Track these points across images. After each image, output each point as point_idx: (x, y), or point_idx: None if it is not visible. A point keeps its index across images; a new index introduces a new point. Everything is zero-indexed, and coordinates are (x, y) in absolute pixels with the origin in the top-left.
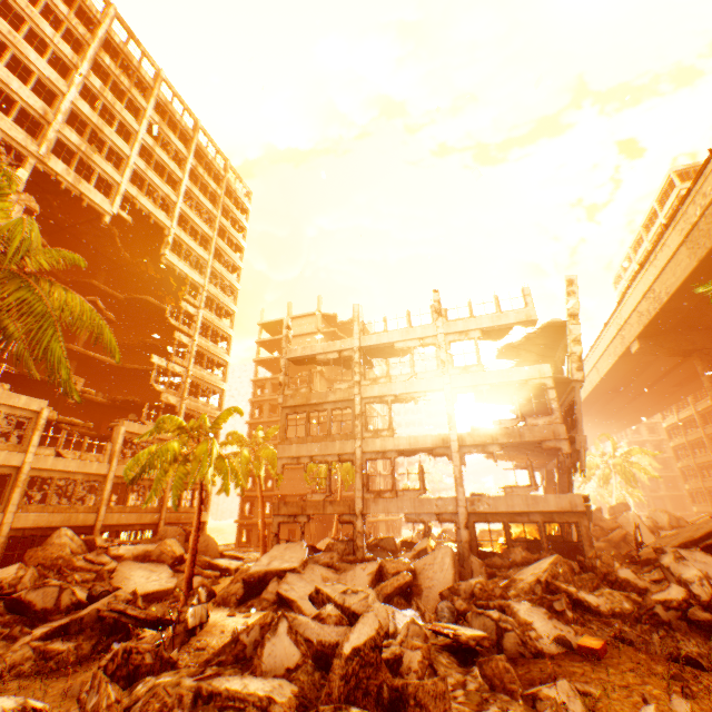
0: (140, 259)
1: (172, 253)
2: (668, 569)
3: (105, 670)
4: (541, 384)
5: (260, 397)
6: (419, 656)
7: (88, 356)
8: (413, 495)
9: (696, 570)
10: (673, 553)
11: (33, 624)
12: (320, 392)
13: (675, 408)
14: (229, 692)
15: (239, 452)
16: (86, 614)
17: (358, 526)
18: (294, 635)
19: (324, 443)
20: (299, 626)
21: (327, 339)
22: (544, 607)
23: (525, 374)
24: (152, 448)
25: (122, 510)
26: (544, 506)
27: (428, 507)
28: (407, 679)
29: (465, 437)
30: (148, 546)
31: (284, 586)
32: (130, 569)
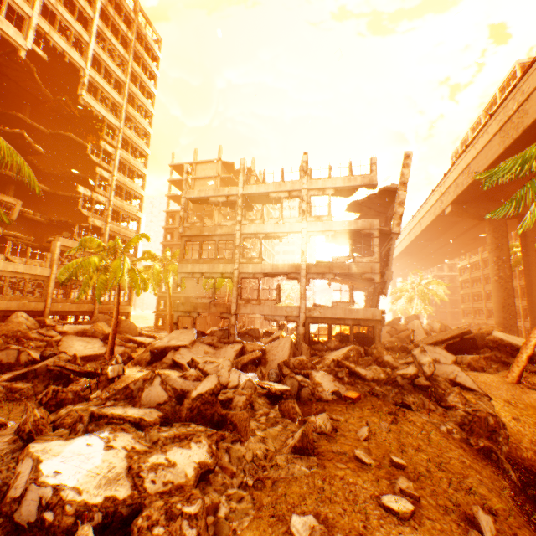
0: (60, 97)
1: (89, 94)
2: (415, 356)
3: (41, 401)
4: (370, 234)
5: (172, 225)
6: (244, 399)
7: (23, 182)
8: (271, 304)
9: (430, 358)
10: (420, 348)
11: (2, 372)
12: (211, 227)
13: (469, 255)
14: (114, 415)
15: (152, 266)
16: (38, 368)
17: (232, 321)
18: (165, 386)
19: (212, 264)
20: (170, 381)
21: (225, 183)
22: (332, 375)
23: (360, 225)
24: (79, 261)
25: (65, 301)
26: (355, 316)
27: (280, 312)
28: (230, 410)
29: (311, 267)
30: (85, 327)
31: (177, 356)
32: (72, 340)
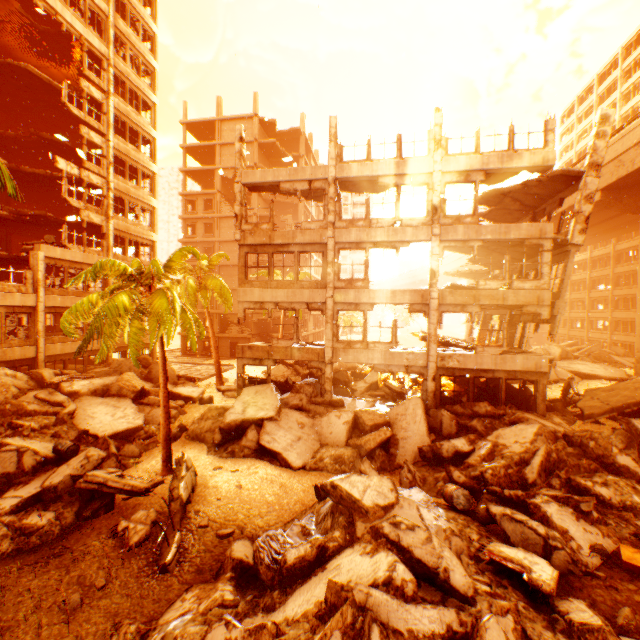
0: None
1: None
2: None
3: None
4: (538, 245)
5: (193, 215)
6: (511, 623)
7: None
8: (384, 348)
9: None
10: None
11: None
12: (286, 231)
13: None
14: None
15: (184, 282)
16: (59, 483)
17: (327, 373)
18: None
19: (291, 290)
20: (379, 610)
21: (264, 153)
22: (569, 507)
23: (525, 232)
24: (93, 299)
25: (64, 340)
26: (511, 366)
27: (399, 361)
28: None
29: (446, 296)
30: (104, 381)
31: (265, 438)
32: (91, 406)
